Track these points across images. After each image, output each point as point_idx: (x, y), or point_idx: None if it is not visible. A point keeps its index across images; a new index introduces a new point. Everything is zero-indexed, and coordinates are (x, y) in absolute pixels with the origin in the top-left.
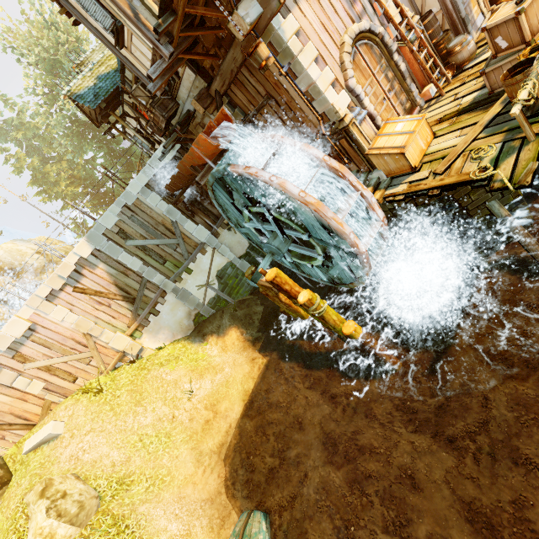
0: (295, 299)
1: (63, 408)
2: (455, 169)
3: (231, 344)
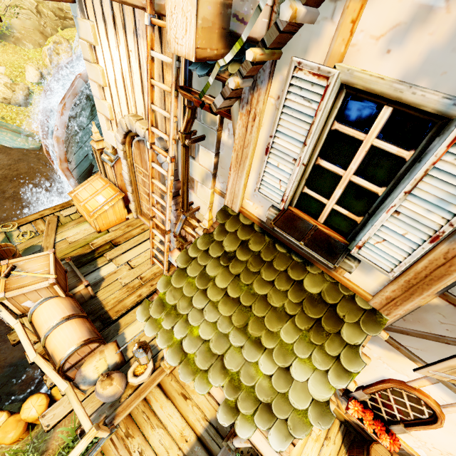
0: None
1: None
2: (40, 223)
3: None
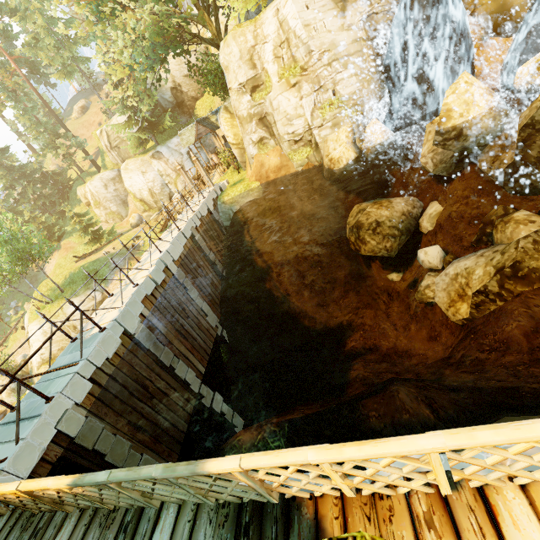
0: None
1: None
2: None
3: None
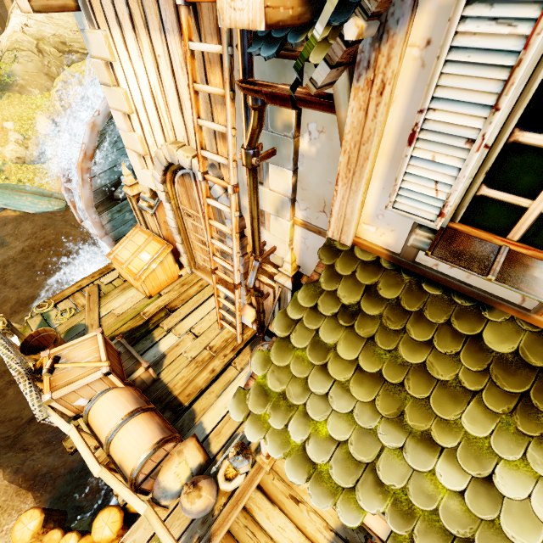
0: None
1: None
2: (79, 297)
3: None
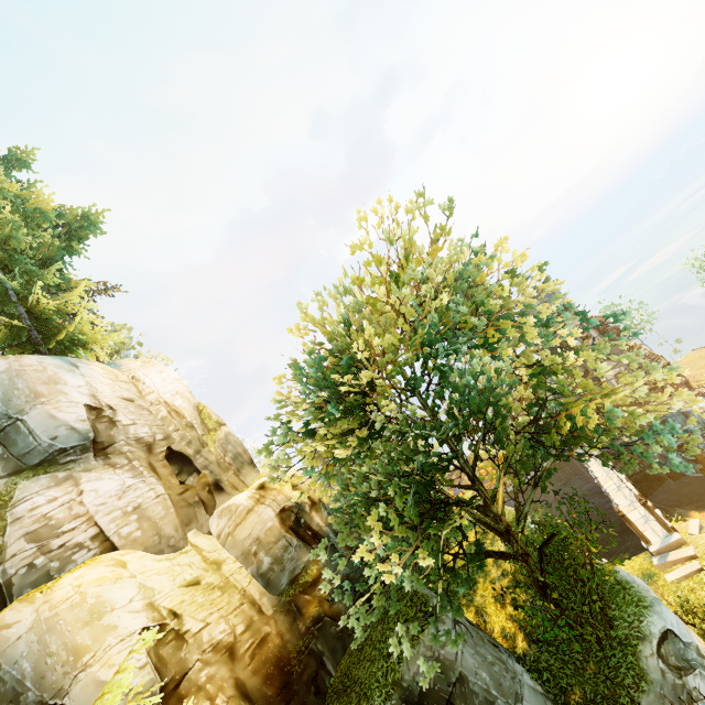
0: None
1: (678, 525)
2: None
3: (700, 517)
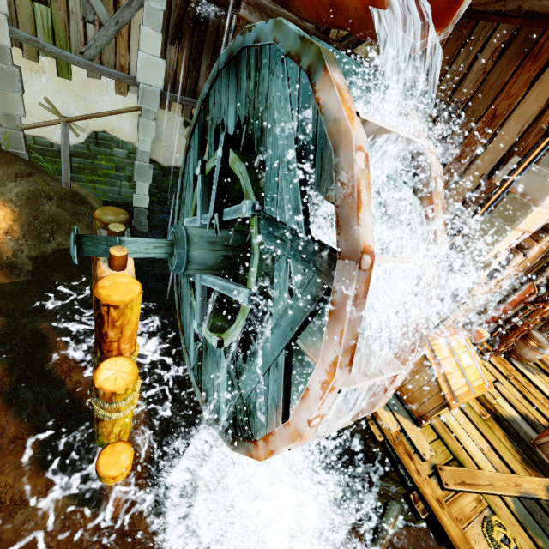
0: (101, 353)
1: None
2: (461, 508)
3: None
